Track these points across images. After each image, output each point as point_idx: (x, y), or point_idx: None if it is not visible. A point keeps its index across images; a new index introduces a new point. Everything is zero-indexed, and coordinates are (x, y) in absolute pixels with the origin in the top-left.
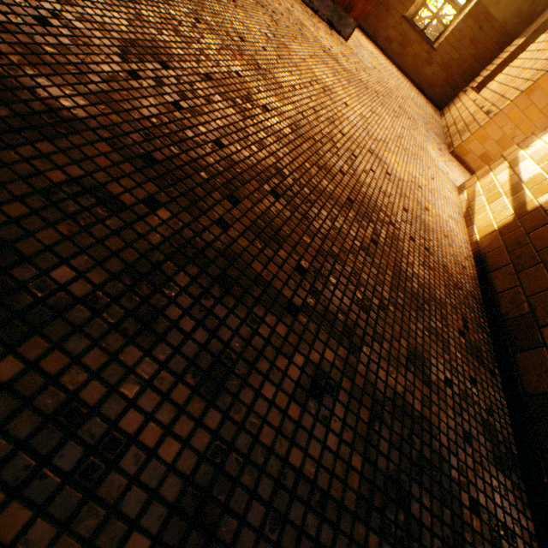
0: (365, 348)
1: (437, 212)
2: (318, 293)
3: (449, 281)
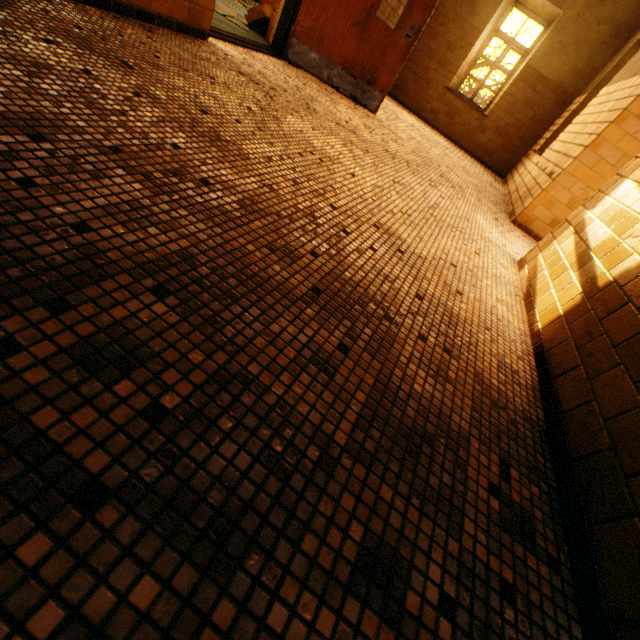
0: (254, 557)
1: (477, 296)
2: (183, 451)
3: (484, 397)
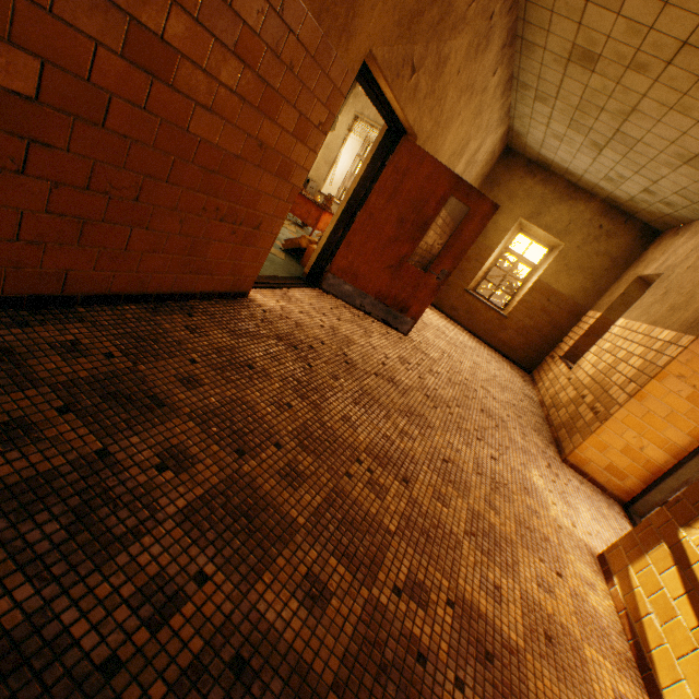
0: None
1: None
2: None
3: None
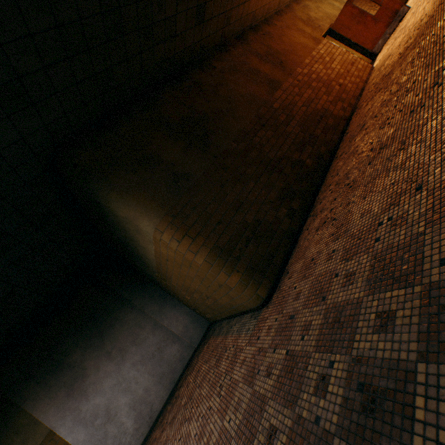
0: None
1: None
2: None
3: None
